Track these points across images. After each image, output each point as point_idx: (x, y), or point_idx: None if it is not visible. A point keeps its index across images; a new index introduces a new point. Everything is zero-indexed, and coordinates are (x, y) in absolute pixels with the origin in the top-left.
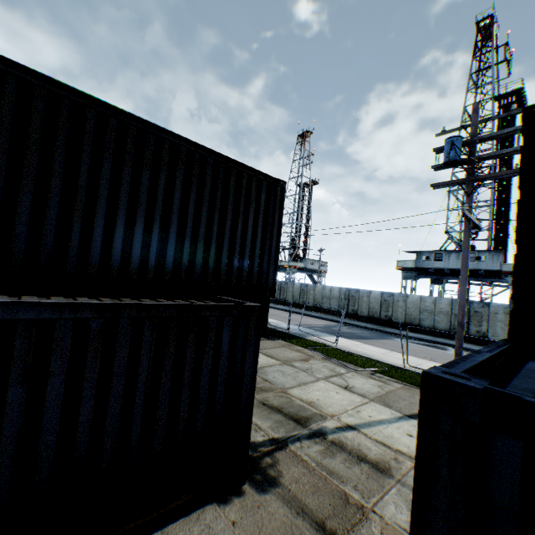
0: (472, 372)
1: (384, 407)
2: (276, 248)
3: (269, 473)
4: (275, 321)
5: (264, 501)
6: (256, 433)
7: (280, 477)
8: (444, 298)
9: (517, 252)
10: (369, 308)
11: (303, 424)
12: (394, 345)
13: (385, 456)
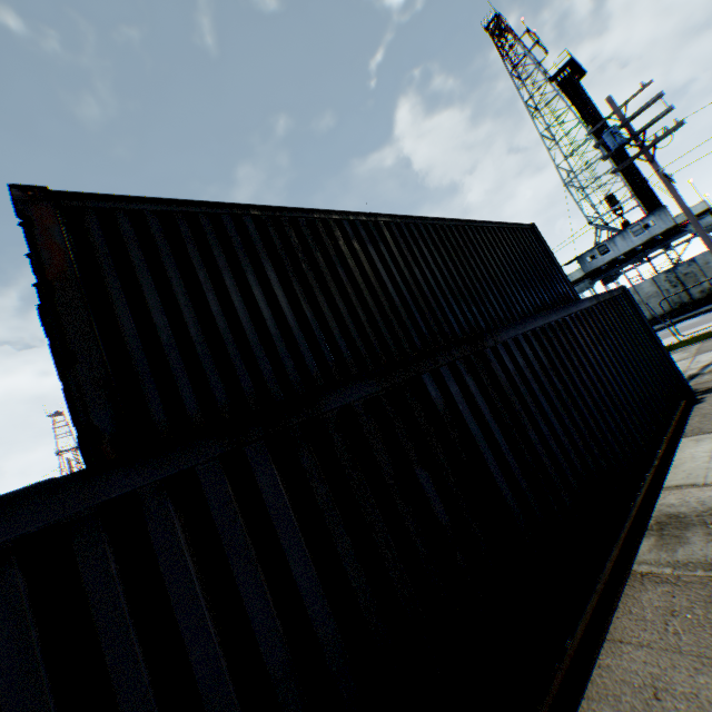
0: None
1: (710, 351)
2: (561, 271)
3: (700, 391)
4: None
5: None
6: None
7: (710, 387)
8: (642, 282)
9: None
10: None
11: None
12: None
13: None
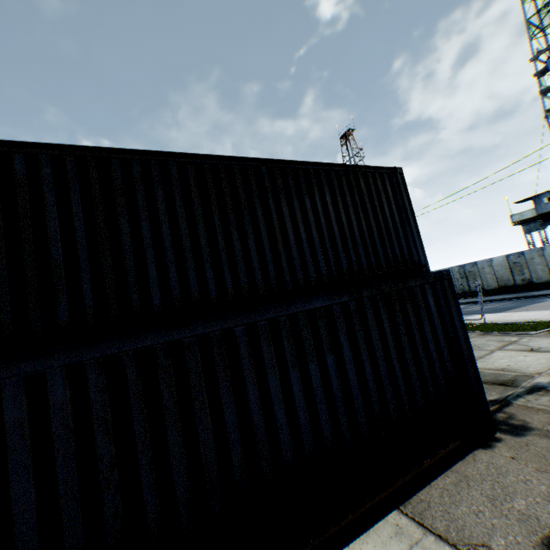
0: None
1: None
2: (415, 228)
3: (512, 423)
4: None
5: (528, 441)
6: None
7: (527, 424)
8: None
9: None
10: (496, 277)
11: (511, 385)
12: None
13: None
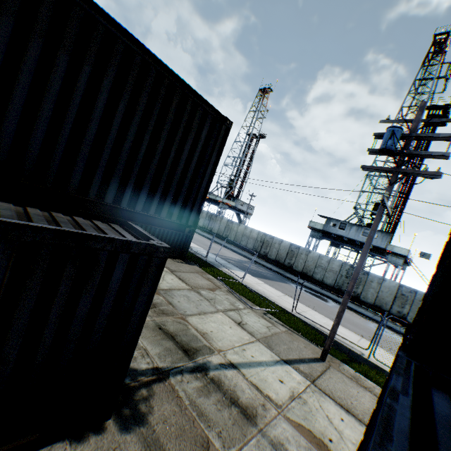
0: None
1: (267, 349)
2: (206, 187)
3: (139, 408)
4: (197, 247)
5: (123, 443)
6: (142, 359)
7: (149, 415)
8: (337, 260)
9: (447, 264)
10: (278, 253)
11: (191, 355)
12: (289, 289)
13: (255, 401)
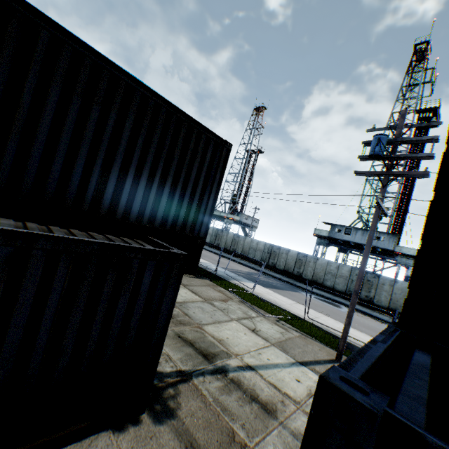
0: (369, 371)
1: (282, 352)
2: (213, 202)
3: (169, 404)
4: (206, 262)
5: (157, 433)
6: (166, 363)
7: (178, 409)
8: (346, 266)
9: (421, 247)
10: (286, 263)
11: (210, 359)
12: (300, 298)
13: (274, 398)
